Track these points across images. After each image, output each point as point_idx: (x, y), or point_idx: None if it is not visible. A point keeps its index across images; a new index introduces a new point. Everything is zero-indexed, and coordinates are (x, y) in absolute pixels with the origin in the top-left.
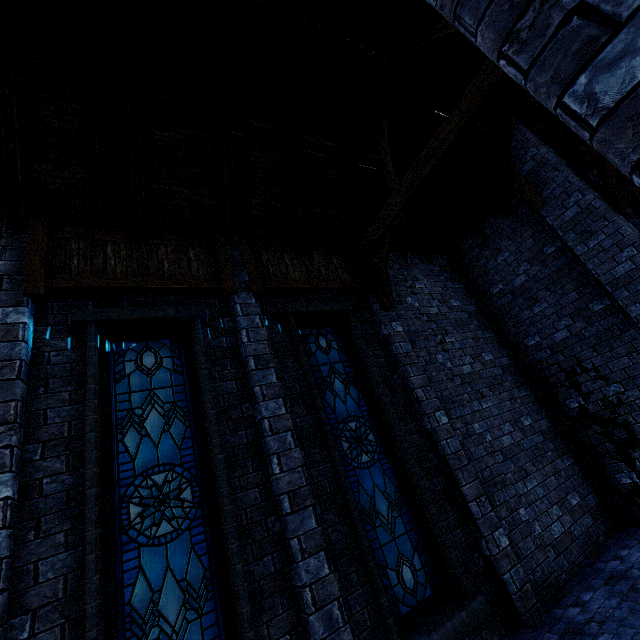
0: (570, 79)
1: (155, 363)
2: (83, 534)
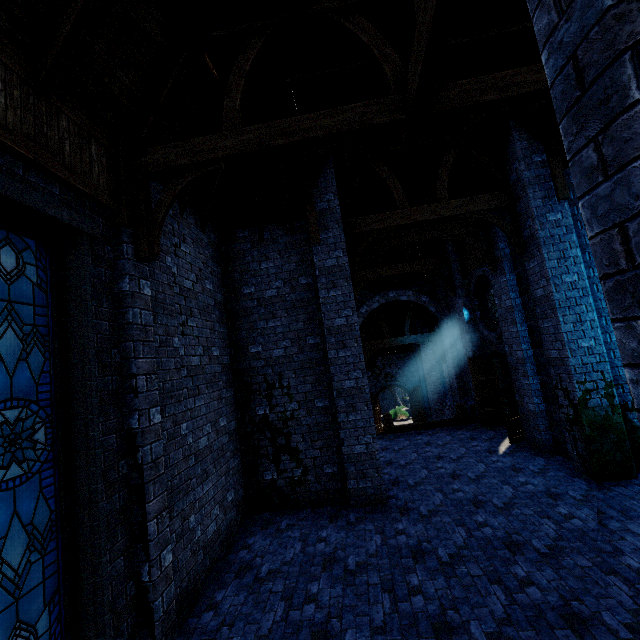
0: None
1: None
2: None
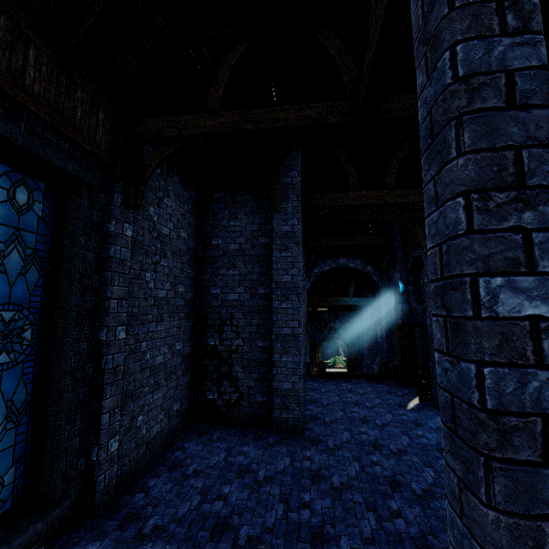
0: (493, 271)
1: None
2: None
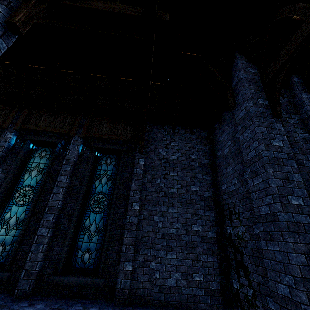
0: None
1: (44, 155)
2: None
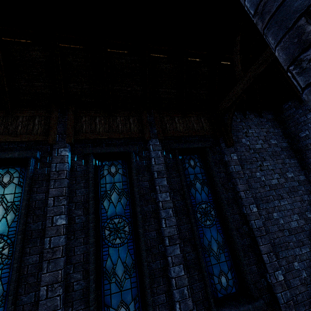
0: None
1: (115, 171)
2: (89, 240)
